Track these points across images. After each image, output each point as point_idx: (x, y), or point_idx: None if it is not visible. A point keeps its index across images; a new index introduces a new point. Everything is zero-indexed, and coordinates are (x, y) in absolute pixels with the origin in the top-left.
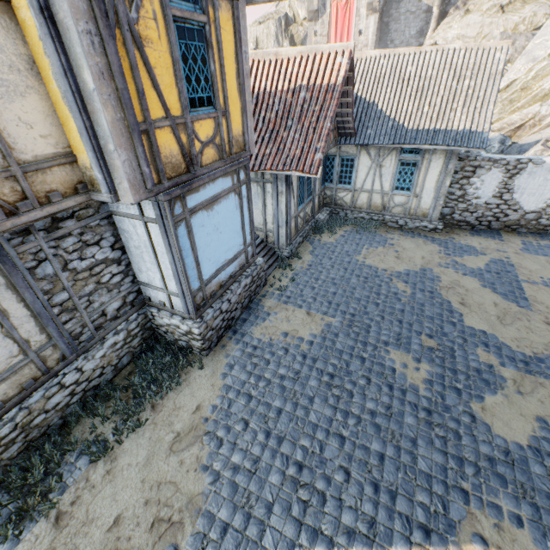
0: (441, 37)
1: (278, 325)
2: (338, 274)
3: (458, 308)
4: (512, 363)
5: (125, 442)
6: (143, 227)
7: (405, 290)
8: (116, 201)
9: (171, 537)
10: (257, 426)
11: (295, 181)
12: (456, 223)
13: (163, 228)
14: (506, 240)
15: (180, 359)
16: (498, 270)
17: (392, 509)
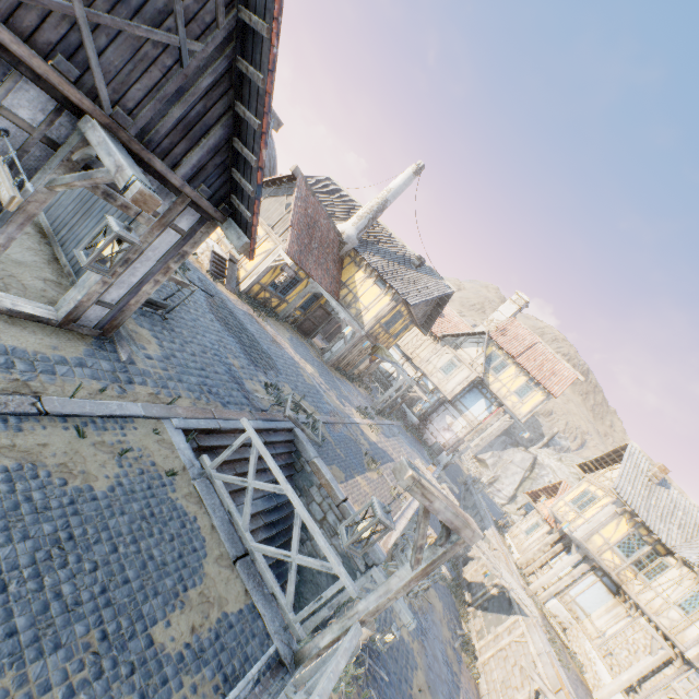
0: (541, 456)
1: None
2: None
3: None
4: None
5: None
6: None
7: None
8: None
9: None
10: None
11: None
12: None
13: None
14: None
15: None
16: None
17: None
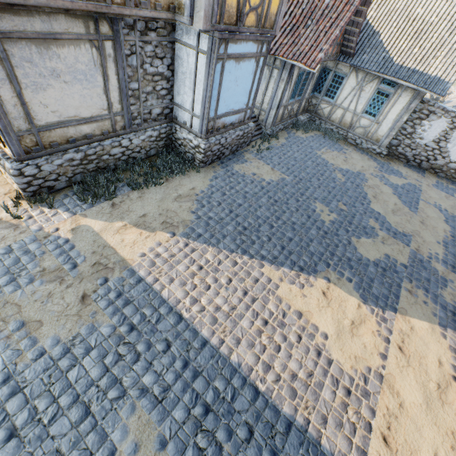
0: None
1: (251, 168)
2: (300, 156)
3: (370, 198)
4: (387, 231)
5: (150, 189)
6: (195, 56)
7: (341, 178)
8: (191, 25)
9: (172, 230)
10: (226, 207)
11: (295, 76)
12: (397, 155)
13: (209, 59)
14: (426, 176)
15: (186, 163)
16: (409, 189)
17: (288, 257)
